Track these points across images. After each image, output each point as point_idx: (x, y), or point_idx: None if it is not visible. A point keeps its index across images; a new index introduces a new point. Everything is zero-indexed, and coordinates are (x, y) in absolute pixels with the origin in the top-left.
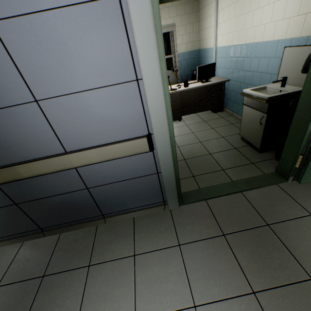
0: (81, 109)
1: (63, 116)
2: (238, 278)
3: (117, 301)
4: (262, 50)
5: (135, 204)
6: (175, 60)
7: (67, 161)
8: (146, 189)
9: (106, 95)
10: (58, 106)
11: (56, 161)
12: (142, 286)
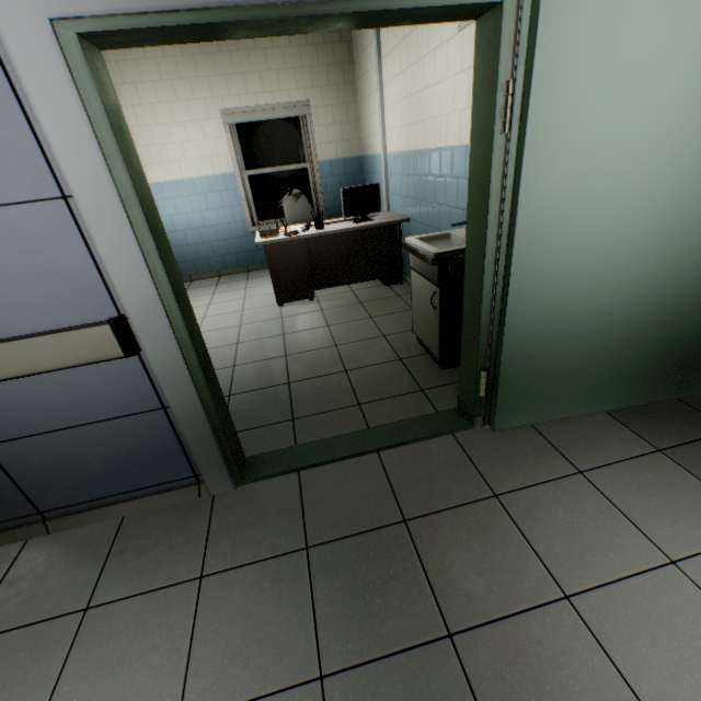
0: None
1: None
2: (300, 647)
3: None
4: (447, 164)
5: (123, 483)
6: (313, 174)
7: None
8: (145, 446)
9: None
10: None
11: None
12: (72, 686)
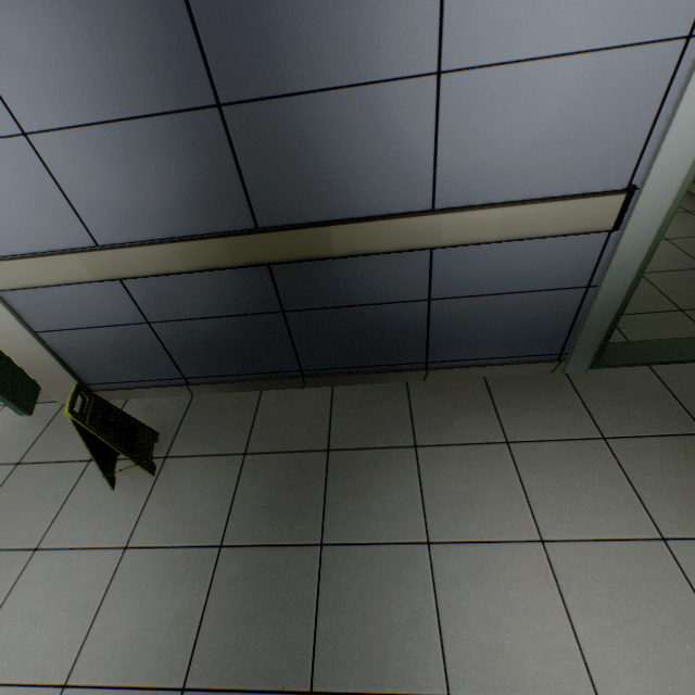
0: (519, 104)
1: (472, 120)
2: None
3: (494, 508)
4: None
5: (500, 350)
6: None
7: (432, 230)
8: (543, 320)
9: (592, 75)
10: (474, 93)
11: (412, 226)
12: (539, 494)
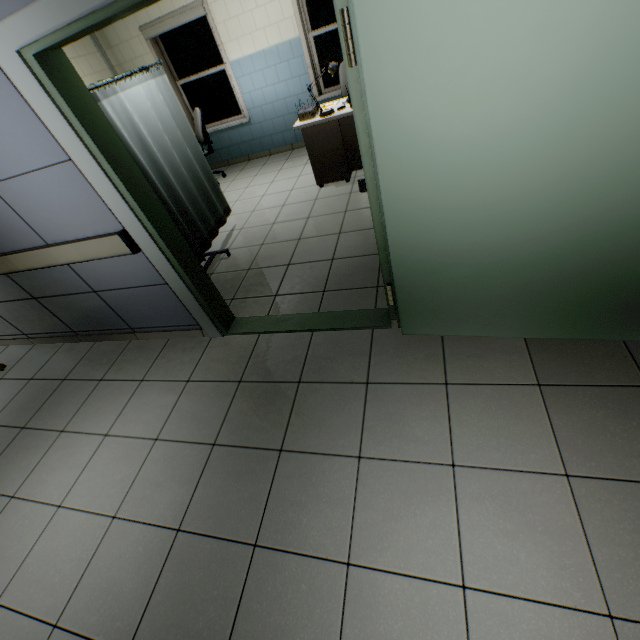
0: (34, 195)
1: (23, 203)
2: (212, 428)
3: (103, 416)
4: None
5: (163, 322)
6: None
7: (51, 256)
8: (166, 304)
9: (50, 179)
10: (11, 191)
11: (40, 255)
12: (129, 410)
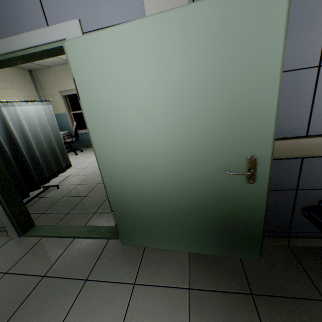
0: None
1: None
2: None
3: None
4: None
5: None
6: None
7: None
8: None
9: None
10: None
11: None
12: None
